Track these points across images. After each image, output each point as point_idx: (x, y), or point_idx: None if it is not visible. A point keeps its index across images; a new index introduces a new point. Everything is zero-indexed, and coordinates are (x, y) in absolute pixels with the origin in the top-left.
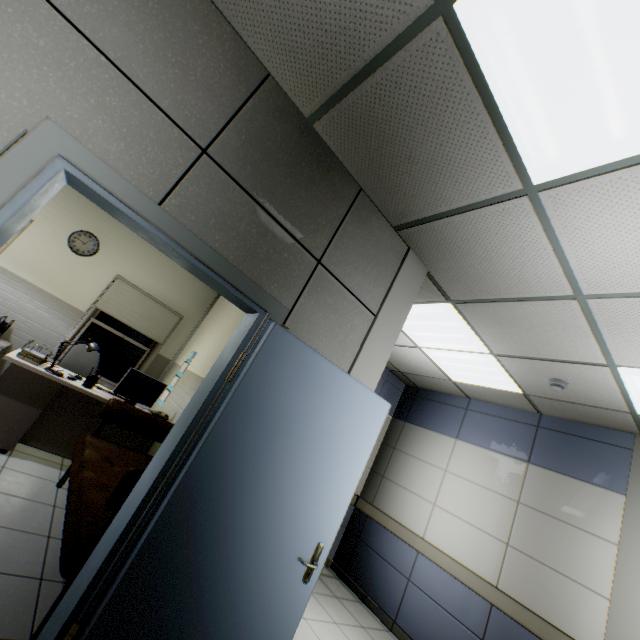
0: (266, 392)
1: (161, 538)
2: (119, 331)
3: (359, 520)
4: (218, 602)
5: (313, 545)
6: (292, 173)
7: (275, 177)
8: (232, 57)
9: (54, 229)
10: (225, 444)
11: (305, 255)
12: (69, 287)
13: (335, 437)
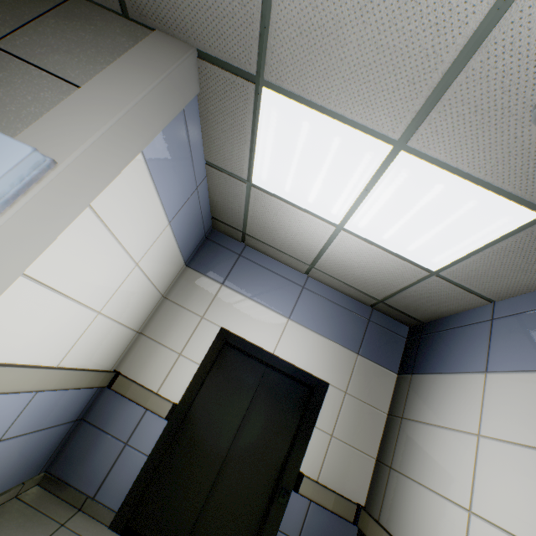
0: None
1: None
2: None
3: None
4: None
5: None
6: None
7: None
8: None
9: None
10: None
11: None
12: None
13: None
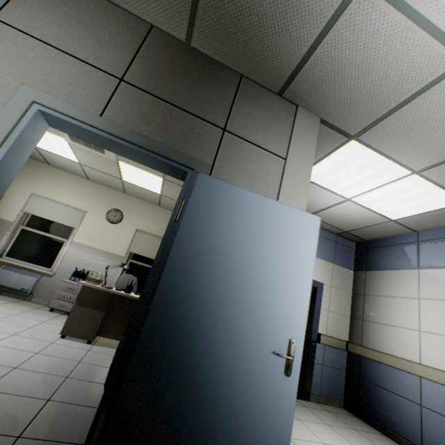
0: (205, 221)
1: (150, 339)
2: (146, 264)
3: (354, 362)
4: (211, 393)
5: (285, 342)
6: (185, 78)
7: (174, 83)
8: (125, 24)
9: (98, 213)
10: (183, 263)
11: (212, 127)
12: (113, 244)
13: (276, 249)
